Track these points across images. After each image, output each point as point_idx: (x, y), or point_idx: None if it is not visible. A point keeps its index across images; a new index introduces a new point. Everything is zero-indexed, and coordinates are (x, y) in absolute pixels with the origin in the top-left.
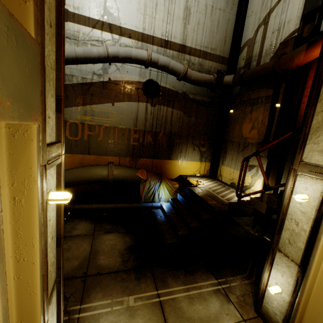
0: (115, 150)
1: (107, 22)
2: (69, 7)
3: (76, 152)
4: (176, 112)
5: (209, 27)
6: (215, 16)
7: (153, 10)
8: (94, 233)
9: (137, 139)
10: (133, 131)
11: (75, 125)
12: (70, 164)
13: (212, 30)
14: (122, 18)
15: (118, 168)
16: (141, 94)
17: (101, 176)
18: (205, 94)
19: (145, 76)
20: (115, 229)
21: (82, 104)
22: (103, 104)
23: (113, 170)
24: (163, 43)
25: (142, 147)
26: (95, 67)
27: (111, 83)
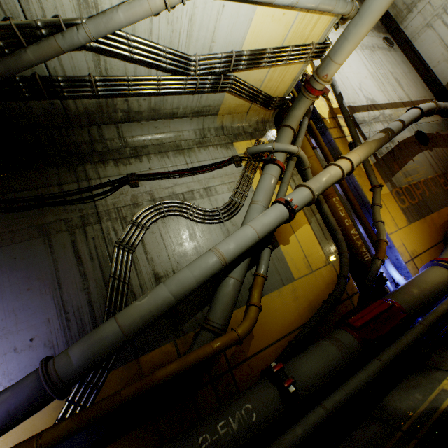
0: (441, 200)
1: (371, 104)
2: (350, 104)
3: (424, 215)
4: (445, 149)
5: (412, 84)
6: (409, 78)
7: (383, 88)
8: None
9: (444, 183)
10: (437, 177)
11: (407, 189)
12: (429, 229)
13: (414, 86)
14: (375, 99)
15: None
16: (419, 145)
17: None
18: (446, 128)
19: (411, 130)
20: None
21: (398, 169)
22: (408, 163)
23: None
24: (402, 105)
25: None
26: None
27: (400, 144)
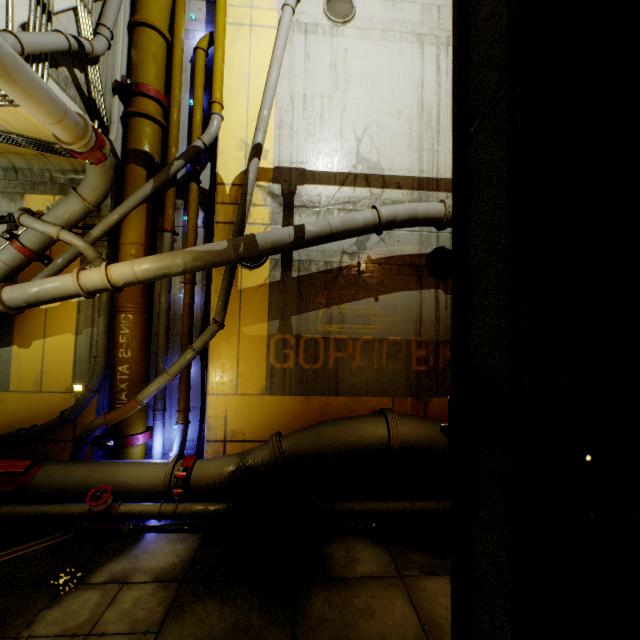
0: (384, 384)
1: (362, 173)
2: (307, 165)
3: (314, 392)
4: None
5: None
6: None
7: (433, 141)
8: (399, 573)
9: (424, 359)
10: (415, 344)
11: (313, 343)
12: (305, 416)
13: None
14: (385, 163)
15: (404, 421)
16: (425, 275)
17: (375, 439)
18: None
19: (429, 243)
20: (439, 565)
21: (325, 305)
22: (360, 301)
23: (398, 426)
24: None
25: (434, 374)
26: (344, 243)
27: (372, 264)
